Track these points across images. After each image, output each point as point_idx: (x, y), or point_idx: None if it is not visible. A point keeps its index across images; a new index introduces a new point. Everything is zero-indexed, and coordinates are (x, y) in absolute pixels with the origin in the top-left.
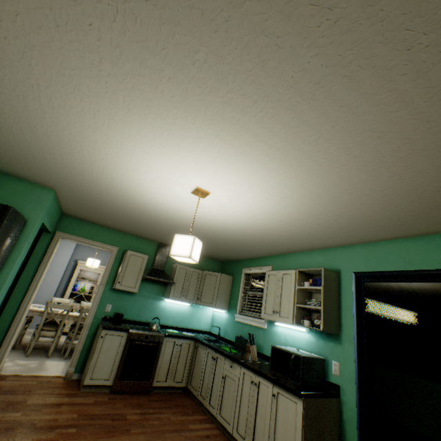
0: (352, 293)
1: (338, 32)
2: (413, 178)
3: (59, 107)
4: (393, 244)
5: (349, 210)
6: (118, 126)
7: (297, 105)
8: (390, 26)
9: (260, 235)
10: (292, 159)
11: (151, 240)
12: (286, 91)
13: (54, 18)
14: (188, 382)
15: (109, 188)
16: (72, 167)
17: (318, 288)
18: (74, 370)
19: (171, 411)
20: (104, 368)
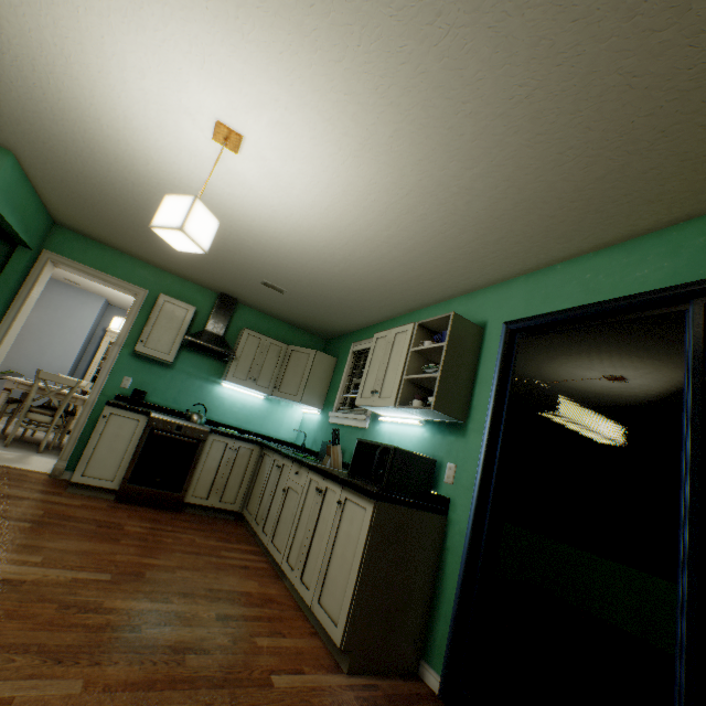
0: (496, 356)
1: None
2: (578, 48)
3: None
4: (576, 266)
5: (485, 171)
6: None
7: None
8: None
9: (361, 260)
10: (344, 4)
11: (206, 286)
12: None
13: None
14: (244, 506)
15: (88, 140)
16: (8, 78)
17: (439, 345)
18: (65, 466)
19: (203, 534)
20: (106, 464)
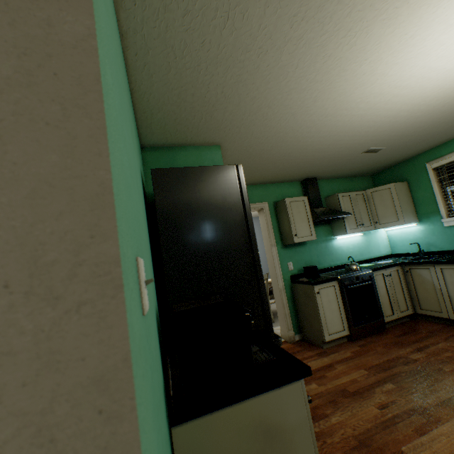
0: None
1: None
2: None
3: None
4: None
5: None
6: None
7: None
8: None
9: None
10: None
11: (294, 180)
12: None
13: None
14: (414, 308)
15: (322, 92)
16: (295, 65)
17: None
18: (293, 333)
19: (440, 339)
20: (334, 322)
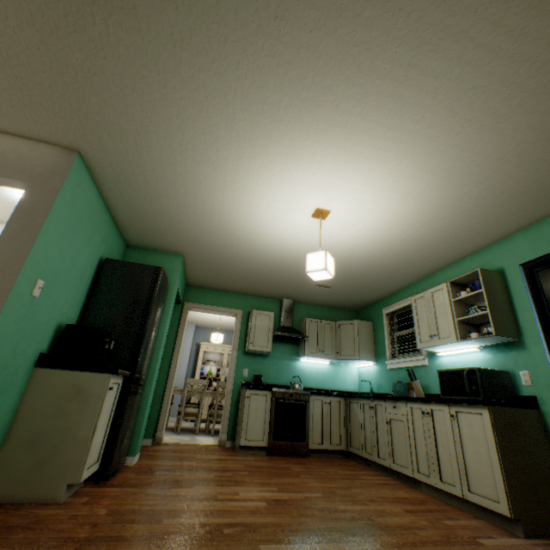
0: (524, 288)
1: (412, 22)
2: (543, 123)
3: (199, 163)
4: None
5: (487, 186)
6: (244, 165)
7: (395, 90)
8: (452, 2)
9: (393, 253)
10: (405, 145)
11: (273, 297)
12: (383, 82)
13: (205, 93)
14: (347, 445)
15: (232, 237)
16: (202, 222)
17: (477, 292)
18: (226, 437)
19: (337, 468)
20: (256, 429)
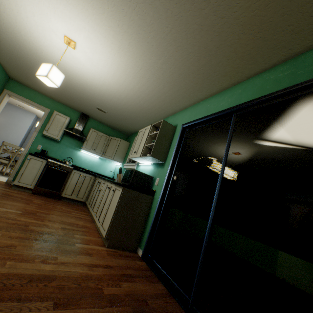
0: (178, 137)
1: None
2: (180, 14)
3: None
4: (206, 102)
5: (164, 61)
6: None
7: None
8: None
9: (131, 98)
10: None
11: (75, 109)
12: None
13: None
14: (87, 200)
15: (17, 41)
16: None
17: (157, 132)
18: (12, 179)
19: (66, 207)
20: (28, 178)
